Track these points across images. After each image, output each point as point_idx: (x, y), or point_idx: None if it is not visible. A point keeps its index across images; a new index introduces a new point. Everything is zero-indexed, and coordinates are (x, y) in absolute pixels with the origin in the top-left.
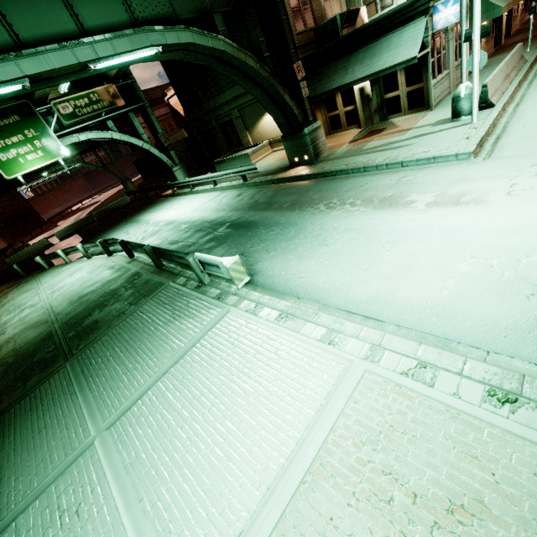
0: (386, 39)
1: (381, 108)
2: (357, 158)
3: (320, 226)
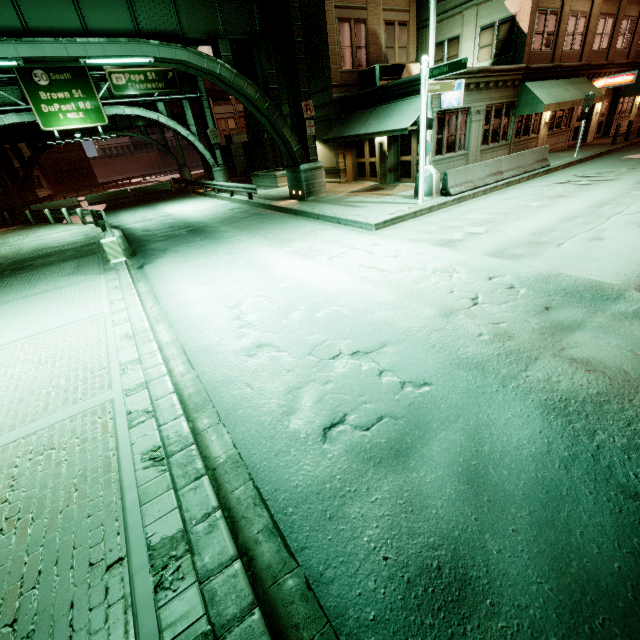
0: (401, 103)
1: (397, 169)
2: (327, 206)
3: (227, 246)
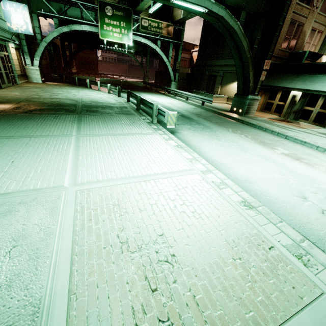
0: (325, 76)
1: (298, 112)
2: (266, 124)
3: (222, 134)
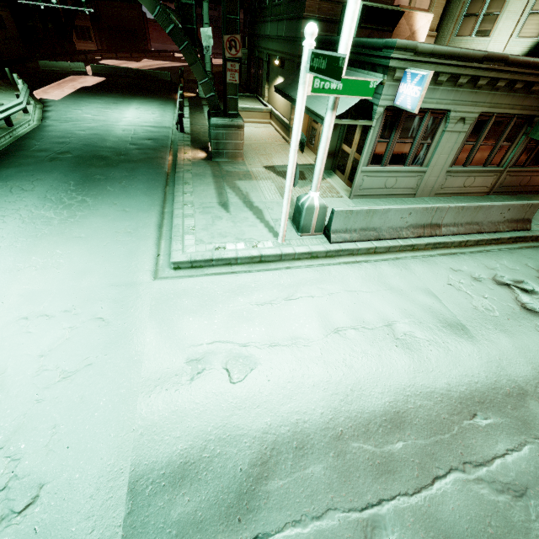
0: (353, 74)
1: (337, 155)
2: (206, 185)
3: (19, 212)
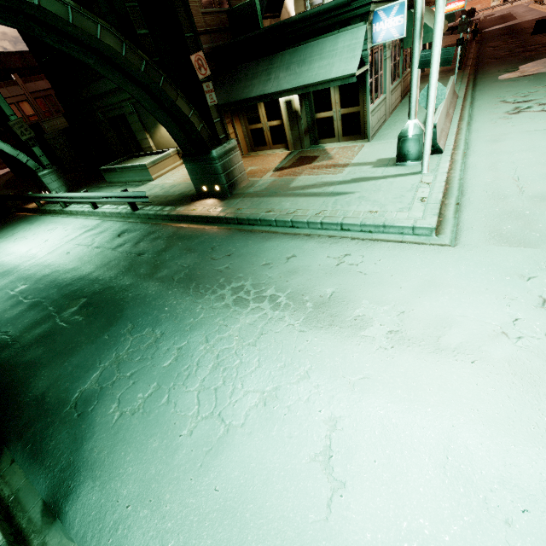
0: (317, 42)
1: (312, 129)
2: (283, 201)
3: (219, 349)
